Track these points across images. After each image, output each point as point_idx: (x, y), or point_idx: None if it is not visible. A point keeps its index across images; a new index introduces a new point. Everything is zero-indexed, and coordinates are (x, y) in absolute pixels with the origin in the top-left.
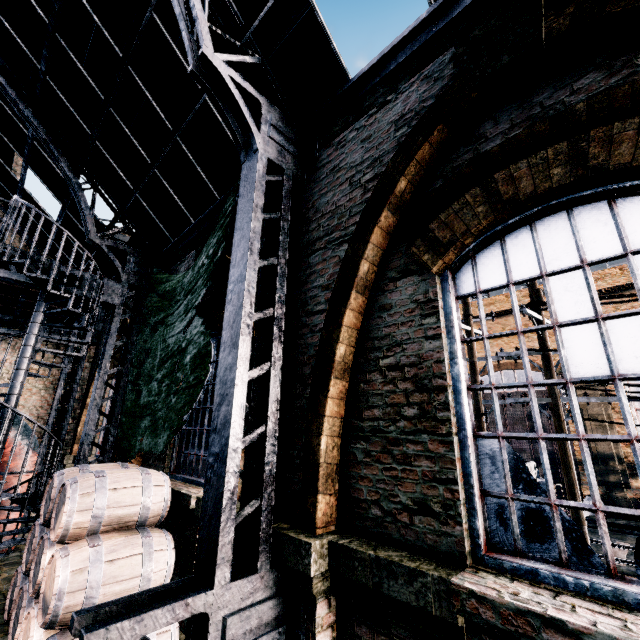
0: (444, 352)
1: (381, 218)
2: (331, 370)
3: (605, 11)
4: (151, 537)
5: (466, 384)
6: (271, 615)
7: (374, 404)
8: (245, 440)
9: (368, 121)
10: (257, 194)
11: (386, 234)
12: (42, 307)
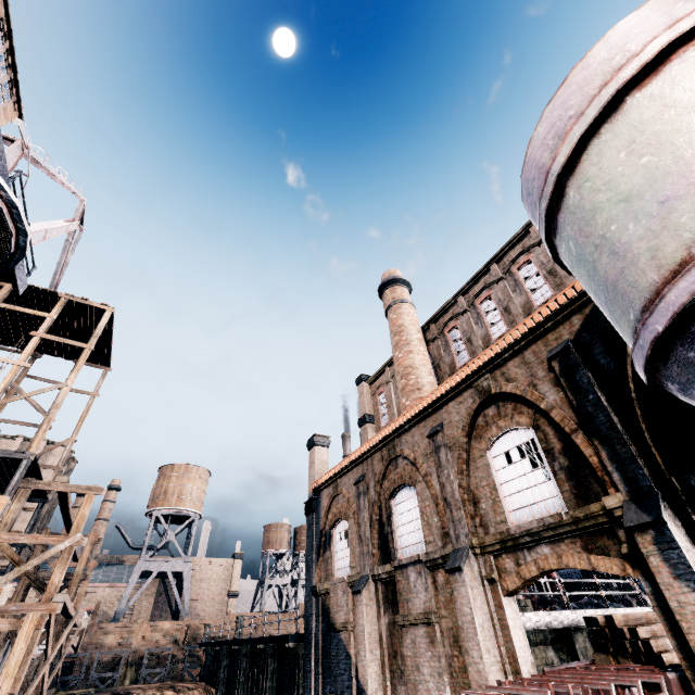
0: None
1: None
2: None
3: None
4: None
5: None
6: None
7: None
8: None
9: None
10: None
11: None
12: None
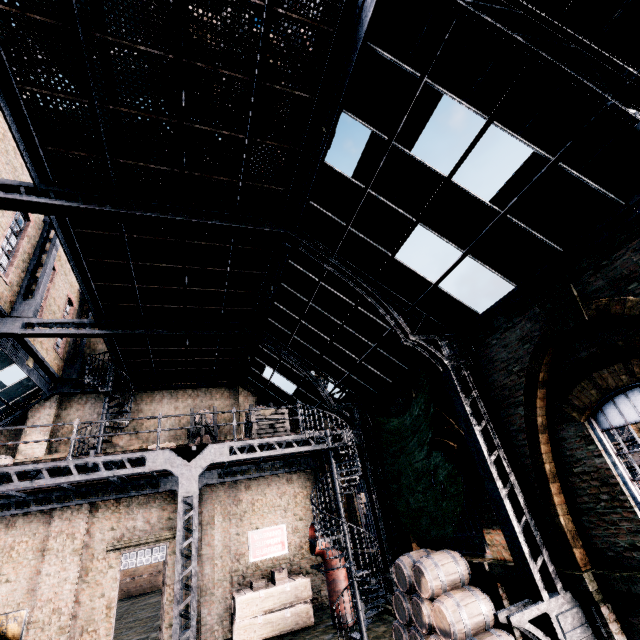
0: (608, 464)
1: (537, 394)
2: (547, 479)
3: (610, 313)
4: (474, 591)
5: (628, 478)
6: (577, 617)
7: (581, 494)
8: (520, 526)
9: (501, 336)
10: (460, 392)
11: (543, 398)
12: (333, 460)
